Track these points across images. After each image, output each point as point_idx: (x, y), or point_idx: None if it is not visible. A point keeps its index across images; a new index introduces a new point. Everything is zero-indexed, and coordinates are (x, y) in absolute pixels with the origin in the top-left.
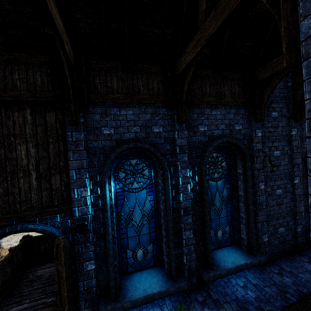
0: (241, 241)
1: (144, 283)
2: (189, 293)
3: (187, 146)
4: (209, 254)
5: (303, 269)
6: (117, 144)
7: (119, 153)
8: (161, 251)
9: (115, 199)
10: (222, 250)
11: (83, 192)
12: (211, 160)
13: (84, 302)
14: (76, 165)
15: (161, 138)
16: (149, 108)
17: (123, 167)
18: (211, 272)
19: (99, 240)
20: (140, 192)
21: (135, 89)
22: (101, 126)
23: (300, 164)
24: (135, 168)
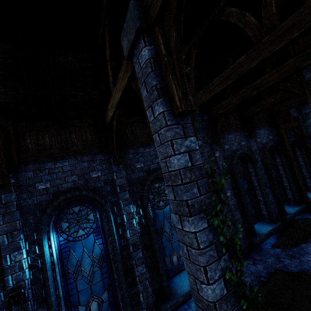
0: None
1: None
2: None
3: (127, 184)
4: (164, 284)
5: (249, 272)
6: (55, 196)
7: (56, 206)
8: (117, 296)
9: (59, 253)
10: (179, 276)
11: (17, 256)
12: (154, 190)
13: None
14: (7, 228)
15: (100, 181)
16: (85, 156)
17: (65, 217)
18: (168, 303)
19: (41, 306)
20: (87, 238)
21: (69, 142)
22: (35, 182)
23: (228, 179)
24: (79, 215)
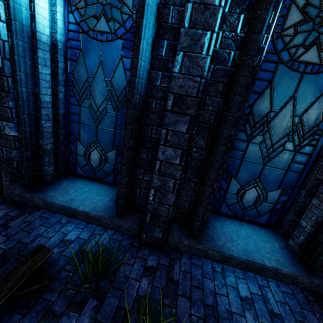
0: (294, 231)
1: (80, 193)
2: (143, 245)
3: None
4: (198, 210)
5: None
6: None
7: None
8: None
9: (65, 44)
10: (239, 224)
11: None
12: None
13: (5, 174)
14: None
15: None
16: None
17: None
18: (187, 239)
19: None
20: (110, 44)
21: None
22: None
23: None
24: None
